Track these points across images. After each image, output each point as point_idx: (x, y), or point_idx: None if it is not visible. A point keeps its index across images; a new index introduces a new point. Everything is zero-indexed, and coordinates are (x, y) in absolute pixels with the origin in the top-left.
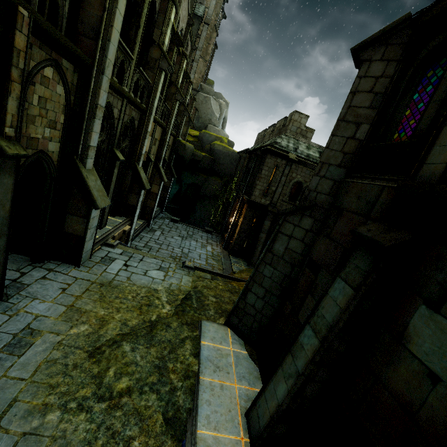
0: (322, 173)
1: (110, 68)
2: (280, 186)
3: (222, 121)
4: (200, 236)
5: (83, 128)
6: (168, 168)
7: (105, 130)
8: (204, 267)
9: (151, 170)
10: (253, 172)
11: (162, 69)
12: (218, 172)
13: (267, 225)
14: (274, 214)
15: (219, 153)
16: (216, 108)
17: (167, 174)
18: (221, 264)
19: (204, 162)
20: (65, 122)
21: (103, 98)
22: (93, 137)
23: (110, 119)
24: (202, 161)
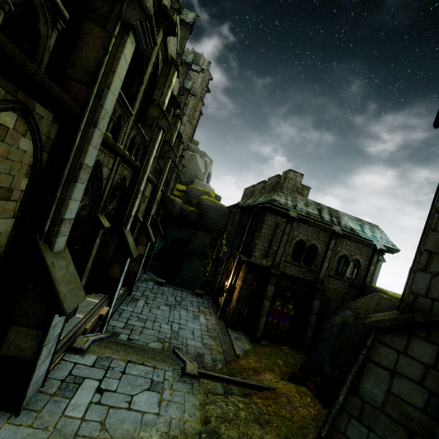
0: (434, 268)
1: (105, 121)
2: (282, 246)
3: (207, 176)
4: (189, 302)
5: (56, 196)
6: (155, 224)
7: (89, 192)
8: (201, 352)
9: (138, 229)
10: (250, 229)
11: (160, 127)
12: (206, 226)
13: (271, 290)
14: (278, 276)
15: (207, 207)
16: (201, 165)
17: (154, 231)
18: (219, 343)
19: (192, 216)
20: (28, 188)
21: (91, 156)
22: (71, 207)
23: (97, 180)
24: (190, 216)
